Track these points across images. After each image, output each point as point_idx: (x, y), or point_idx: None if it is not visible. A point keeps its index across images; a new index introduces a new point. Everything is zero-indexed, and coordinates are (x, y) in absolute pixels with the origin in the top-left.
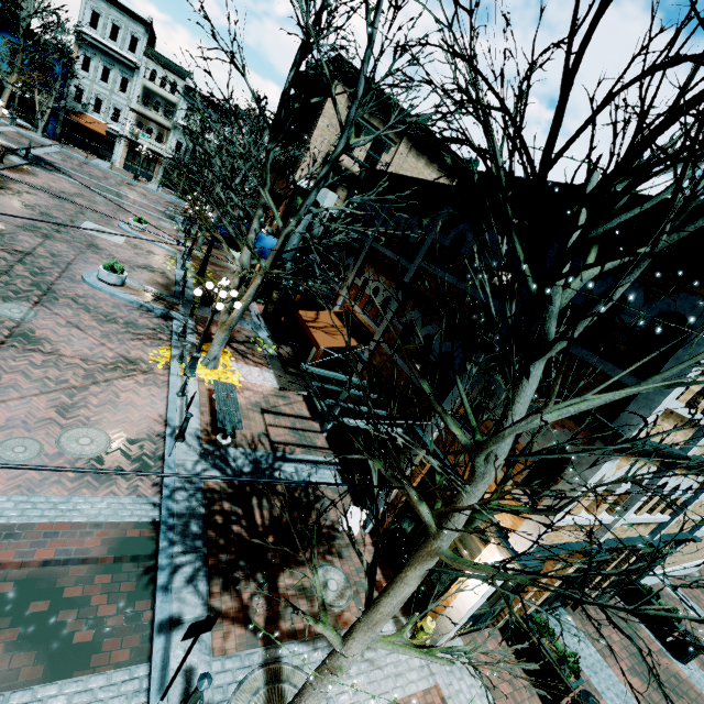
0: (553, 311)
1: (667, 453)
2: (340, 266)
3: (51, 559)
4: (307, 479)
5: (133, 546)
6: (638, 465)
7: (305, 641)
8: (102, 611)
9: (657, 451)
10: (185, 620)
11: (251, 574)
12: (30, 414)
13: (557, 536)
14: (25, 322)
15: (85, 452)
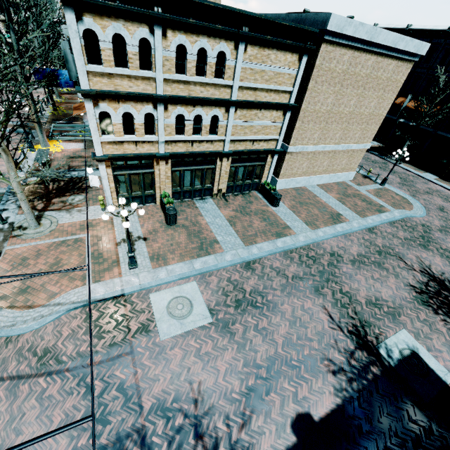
0: None
1: (132, 95)
2: None
3: None
4: (83, 175)
5: None
6: (130, 105)
7: (56, 211)
8: None
9: (119, 94)
10: (9, 209)
11: (41, 200)
12: None
13: (125, 149)
14: None
15: None
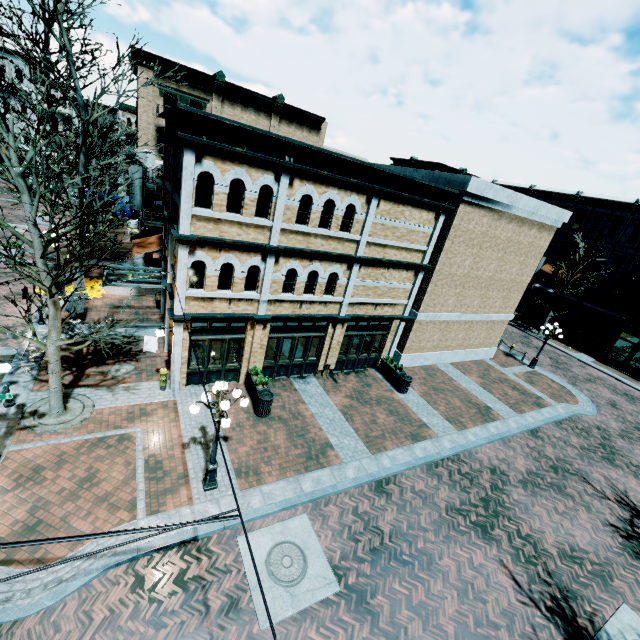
0: (16, 174)
1: (239, 244)
2: None
3: None
4: (133, 333)
5: None
6: (233, 256)
7: (92, 387)
8: None
9: (224, 242)
10: (19, 382)
11: (69, 369)
12: None
13: (214, 307)
14: None
15: None
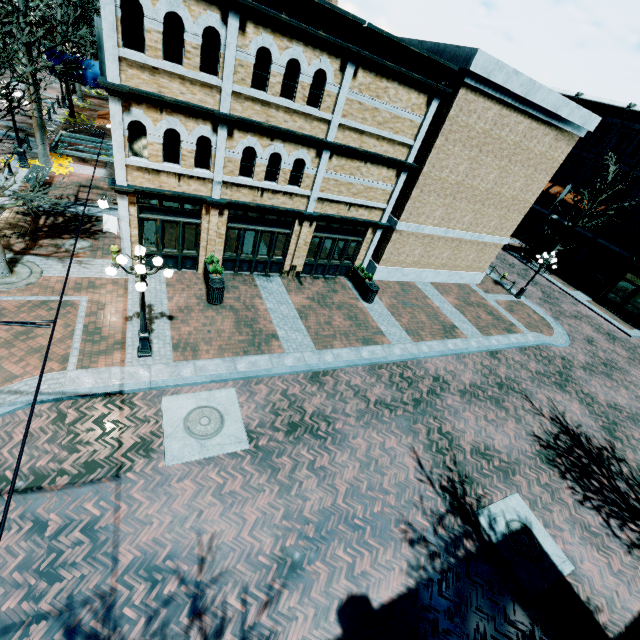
0: None
1: (183, 105)
2: None
3: None
4: (95, 213)
5: None
6: (177, 120)
7: (43, 257)
8: None
9: (164, 100)
10: None
11: (22, 237)
12: None
13: (161, 182)
14: None
15: None
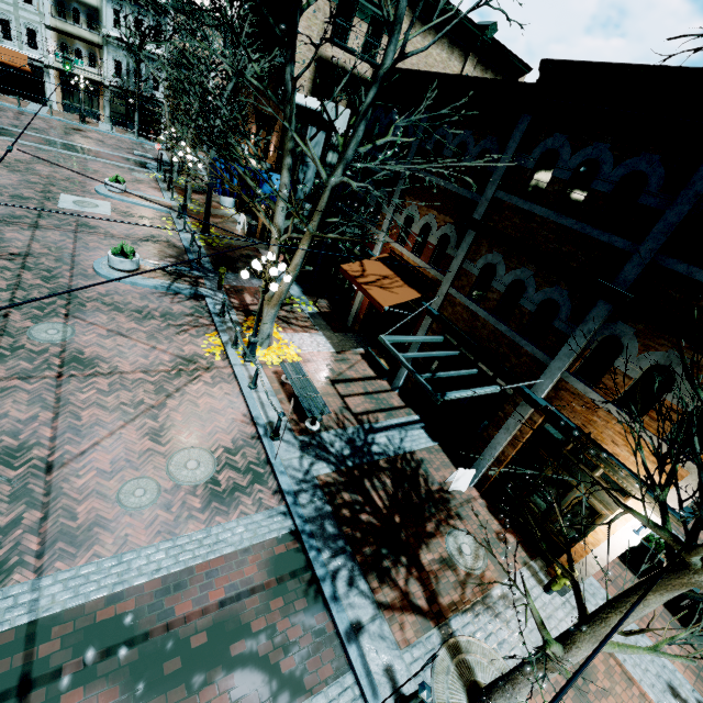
0: None
1: None
2: (369, 201)
3: (224, 598)
4: (401, 445)
5: (286, 562)
6: None
7: (466, 611)
8: (291, 634)
9: None
10: (364, 623)
11: (396, 560)
12: (128, 450)
13: None
14: (69, 343)
15: (198, 477)
